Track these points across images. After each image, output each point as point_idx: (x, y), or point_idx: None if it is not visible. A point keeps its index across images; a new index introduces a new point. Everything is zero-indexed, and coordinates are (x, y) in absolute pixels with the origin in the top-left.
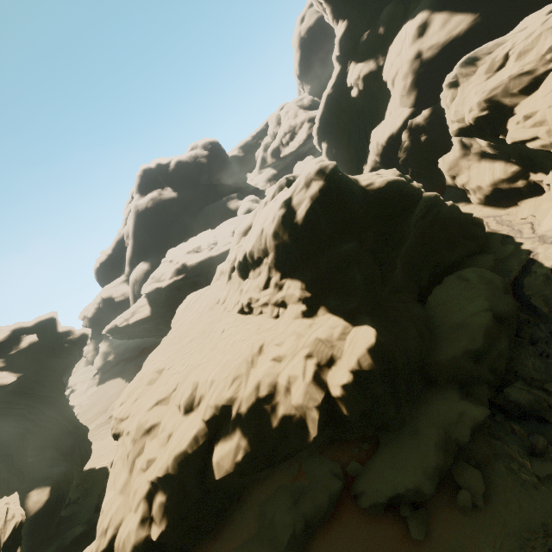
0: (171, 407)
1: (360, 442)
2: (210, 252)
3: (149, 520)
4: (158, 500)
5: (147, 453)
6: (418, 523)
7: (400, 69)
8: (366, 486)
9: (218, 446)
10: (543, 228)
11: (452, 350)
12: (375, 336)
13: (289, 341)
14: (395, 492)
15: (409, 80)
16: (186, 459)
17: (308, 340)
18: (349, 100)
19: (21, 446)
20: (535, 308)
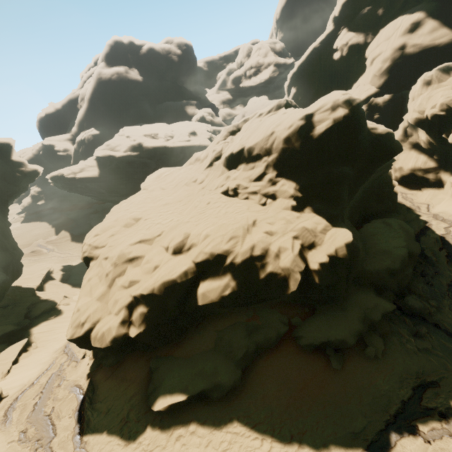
0: (156, 247)
1: (302, 306)
2: (166, 142)
3: (128, 323)
4: (140, 310)
5: (129, 275)
6: (338, 360)
7: (384, 52)
8: (306, 333)
9: (206, 282)
10: (436, 210)
11: (378, 265)
12: (352, 237)
13: (279, 224)
14: (328, 339)
15: (386, 65)
16: (173, 286)
17: (296, 226)
18: (329, 60)
19: None
20: (426, 256)
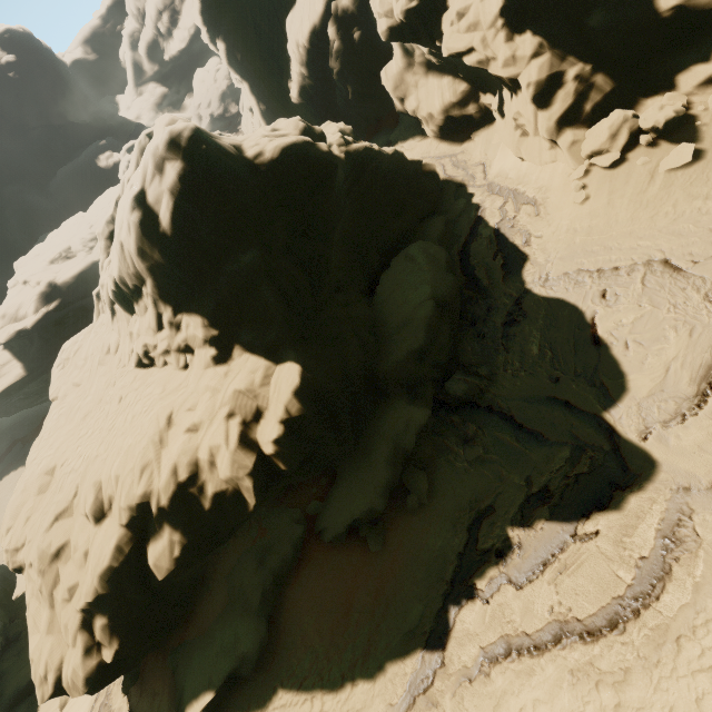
0: (77, 519)
1: (317, 479)
2: (91, 255)
3: (96, 647)
4: (98, 625)
5: (64, 581)
6: (376, 536)
7: None
8: (327, 522)
9: (150, 547)
10: (494, 171)
11: (397, 354)
12: (300, 375)
13: (203, 402)
14: (352, 519)
15: None
16: (116, 573)
17: (225, 395)
18: None
19: None
20: (478, 281)
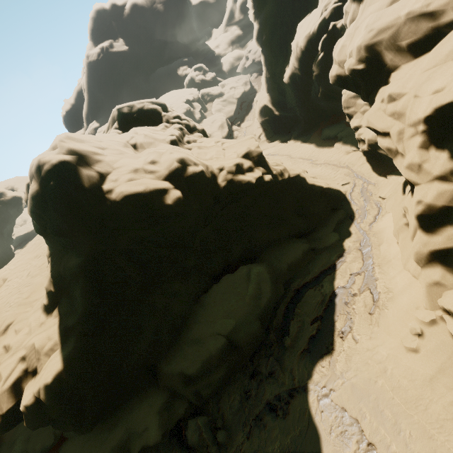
0: None
1: None
2: None
3: None
4: None
5: None
6: None
7: None
8: None
9: None
10: (381, 223)
11: (175, 366)
12: (55, 375)
13: (22, 333)
14: None
15: None
16: None
17: (29, 342)
18: None
19: None
20: (286, 333)
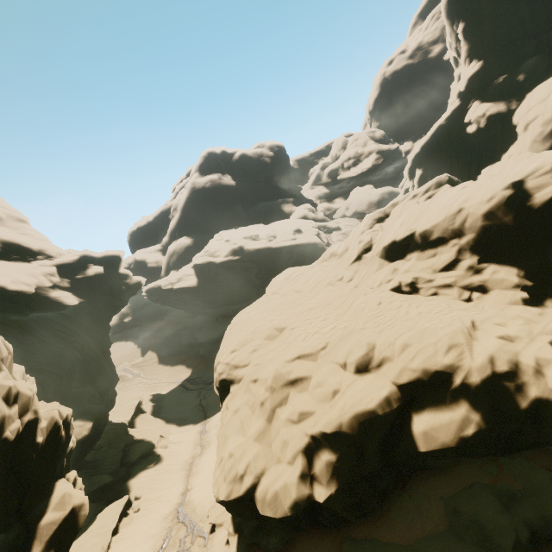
0: (325, 364)
1: None
2: (269, 243)
3: (309, 478)
4: (324, 458)
5: (297, 404)
6: None
7: (541, 115)
8: None
9: (424, 414)
10: None
11: None
12: None
13: (515, 324)
14: None
15: (549, 127)
16: (371, 420)
17: (547, 327)
18: (462, 135)
19: (69, 371)
20: None
